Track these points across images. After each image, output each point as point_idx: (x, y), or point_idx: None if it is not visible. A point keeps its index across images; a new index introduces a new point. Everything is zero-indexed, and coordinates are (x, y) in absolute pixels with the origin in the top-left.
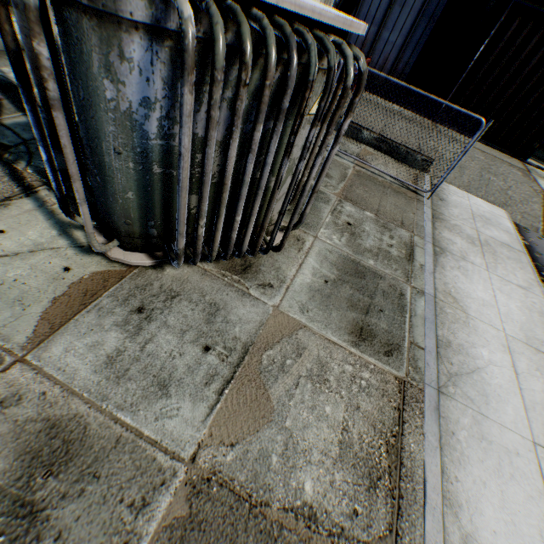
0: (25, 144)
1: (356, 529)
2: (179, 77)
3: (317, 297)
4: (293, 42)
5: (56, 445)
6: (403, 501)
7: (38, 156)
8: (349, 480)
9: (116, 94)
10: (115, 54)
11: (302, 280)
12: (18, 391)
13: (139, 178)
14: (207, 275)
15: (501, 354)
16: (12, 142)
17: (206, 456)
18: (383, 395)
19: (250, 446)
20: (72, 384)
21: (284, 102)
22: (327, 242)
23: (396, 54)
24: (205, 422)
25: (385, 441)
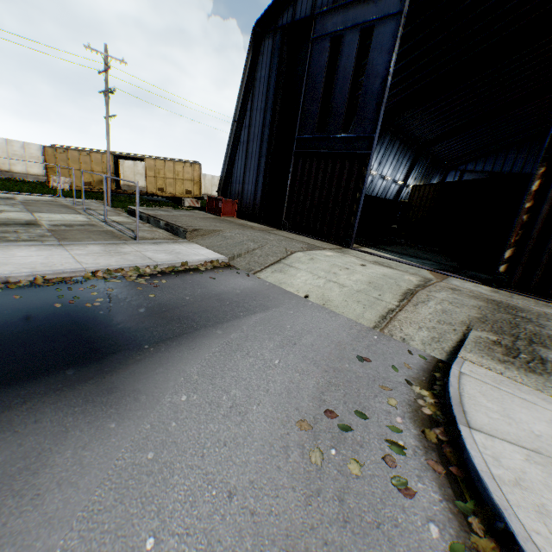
0: None
1: None
2: None
3: None
4: None
5: None
6: None
7: None
8: None
9: None
10: None
11: None
12: None
13: None
14: None
15: None
16: None
17: None
18: None
19: None
20: None
21: None
22: None
23: (254, 195)
24: None
25: None
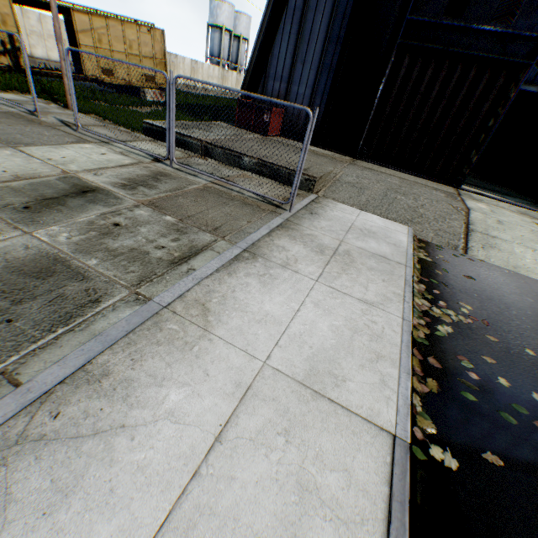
0: None
1: None
2: None
3: None
4: None
5: None
6: None
7: None
8: None
9: None
10: None
11: None
12: None
13: None
14: None
15: (217, 400)
16: None
17: None
18: None
19: None
20: None
21: None
22: (41, 239)
23: (308, 103)
24: None
25: None
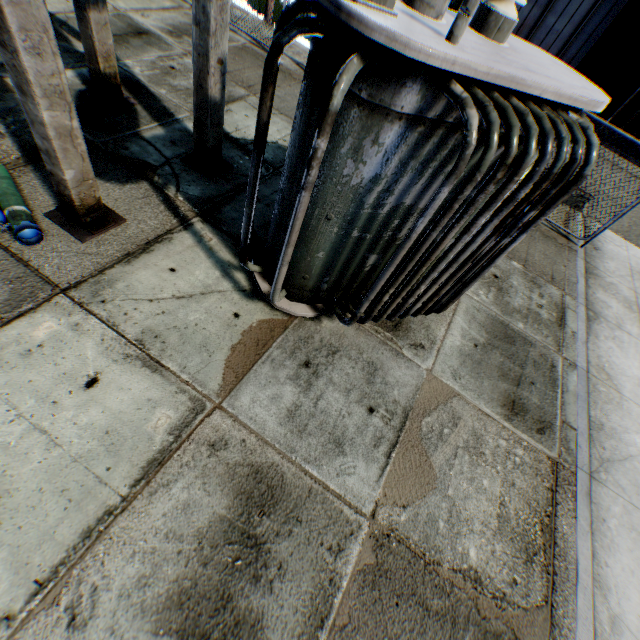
0: (169, 165)
1: (515, 595)
2: (414, 156)
3: (468, 362)
4: (551, 139)
5: (262, 489)
6: (556, 577)
7: (184, 180)
8: (508, 552)
9: (352, 171)
10: (369, 139)
11: (451, 342)
12: (222, 436)
13: (337, 241)
14: (361, 331)
15: None
16: (156, 161)
17: (384, 514)
18: (536, 474)
19: (419, 510)
20: (264, 434)
21: (520, 192)
22: (474, 298)
23: (559, 48)
24: (378, 482)
25: (539, 520)
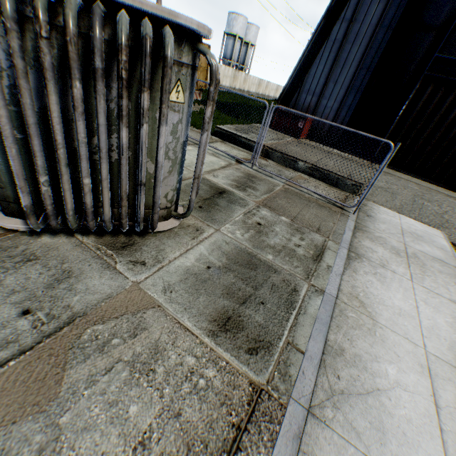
0: None
1: None
2: None
3: (190, 279)
4: (96, 10)
5: None
6: None
7: None
8: None
9: None
10: None
11: (182, 262)
12: None
13: (2, 141)
14: (81, 247)
15: (416, 376)
16: None
17: None
18: (223, 403)
19: None
20: None
21: (96, 61)
22: (228, 235)
23: (334, 114)
24: None
25: None
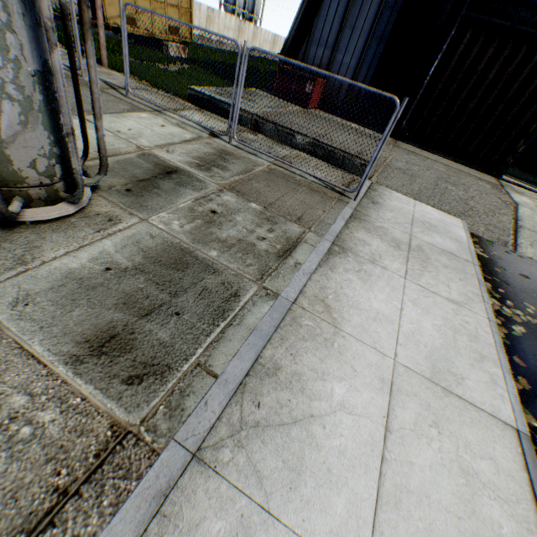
0: None
1: None
2: None
3: (69, 286)
4: None
5: None
6: None
7: None
8: None
9: None
10: None
11: (64, 263)
12: None
13: None
14: None
15: (372, 394)
16: None
17: None
18: (52, 459)
19: None
20: None
21: None
22: (158, 226)
23: (352, 75)
24: None
25: None
